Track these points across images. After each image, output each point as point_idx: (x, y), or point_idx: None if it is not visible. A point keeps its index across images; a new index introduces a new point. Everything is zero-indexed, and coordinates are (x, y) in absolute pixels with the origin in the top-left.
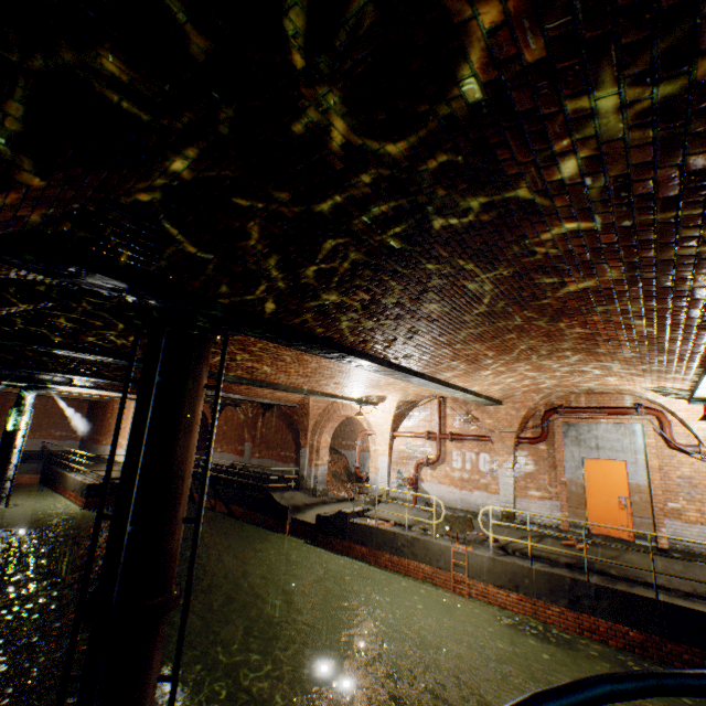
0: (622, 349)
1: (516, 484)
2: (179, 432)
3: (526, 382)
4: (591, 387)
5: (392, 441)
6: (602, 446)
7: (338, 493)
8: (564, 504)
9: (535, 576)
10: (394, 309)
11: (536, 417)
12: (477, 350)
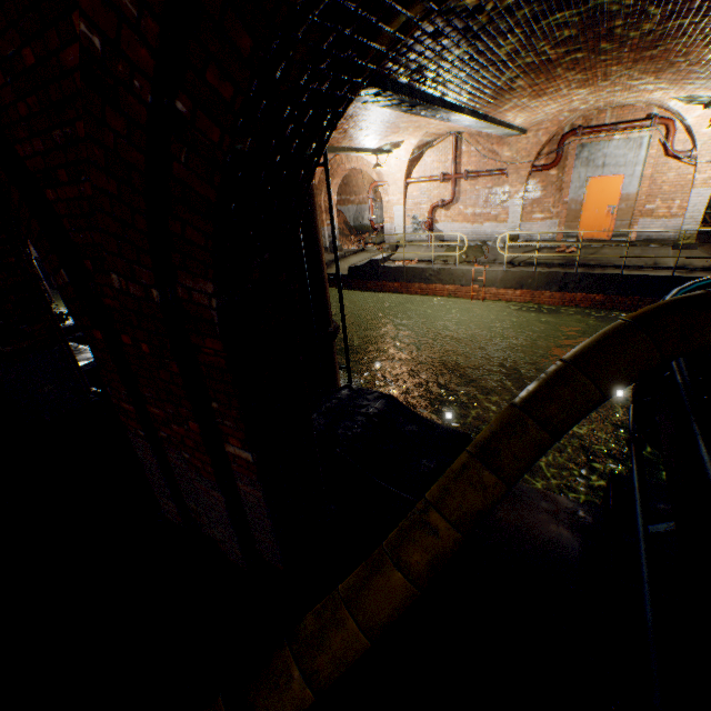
0: (693, 67)
1: (523, 212)
2: (313, 214)
3: (565, 107)
4: (619, 103)
5: (405, 190)
6: (608, 164)
7: (348, 248)
8: (562, 221)
9: (537, 277)
10: (524, 58)
11: (553, 143)
12: (554, 84)
